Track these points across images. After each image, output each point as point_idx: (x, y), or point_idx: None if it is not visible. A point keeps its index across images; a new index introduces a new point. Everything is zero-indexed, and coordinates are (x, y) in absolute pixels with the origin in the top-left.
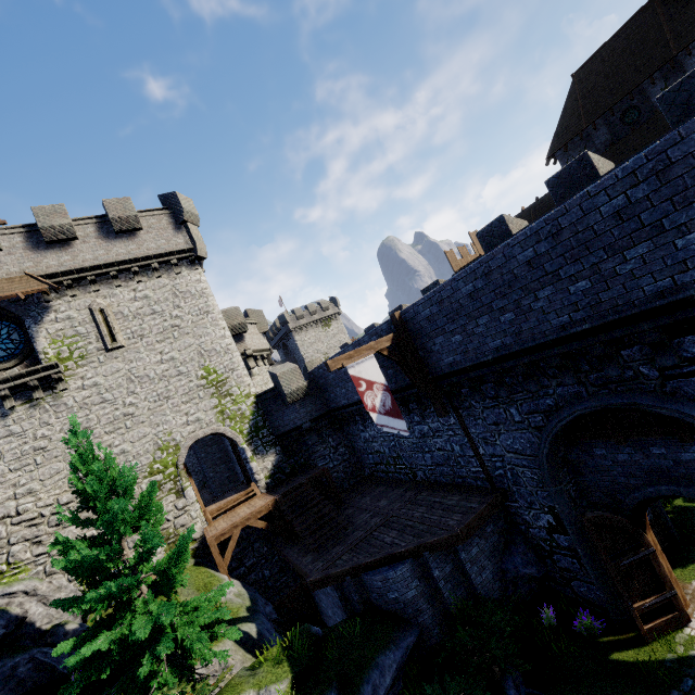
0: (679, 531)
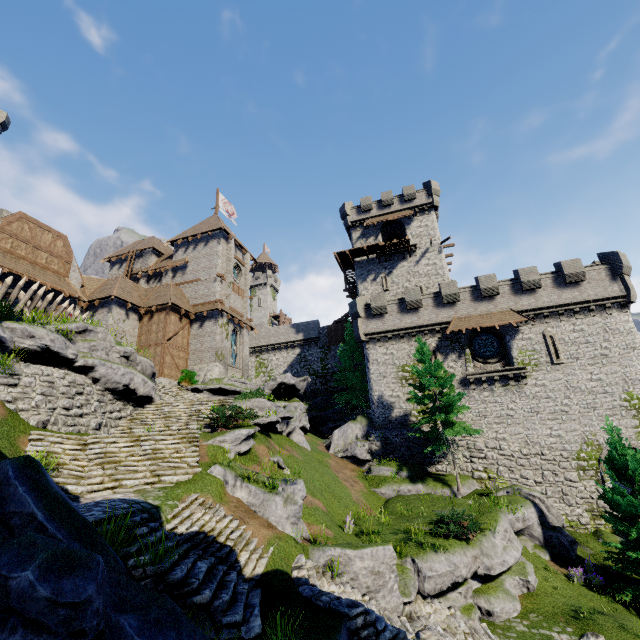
0: None
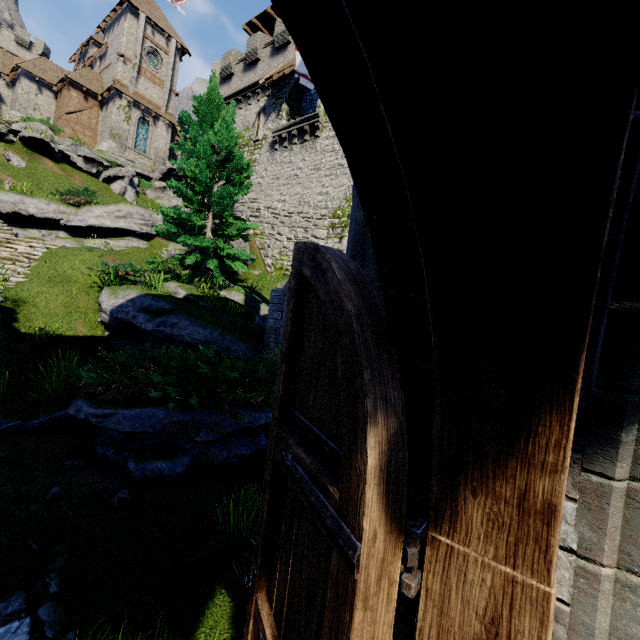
0: None
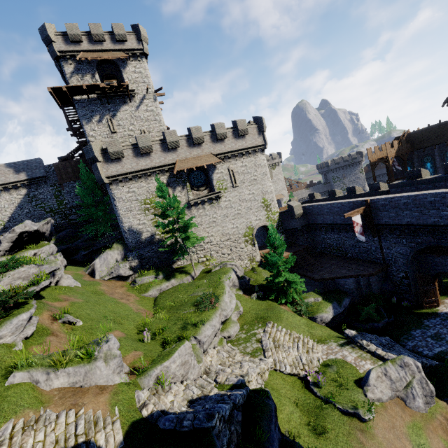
0: (444, 288)
